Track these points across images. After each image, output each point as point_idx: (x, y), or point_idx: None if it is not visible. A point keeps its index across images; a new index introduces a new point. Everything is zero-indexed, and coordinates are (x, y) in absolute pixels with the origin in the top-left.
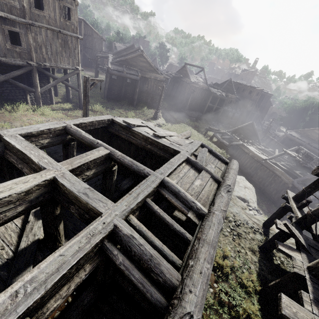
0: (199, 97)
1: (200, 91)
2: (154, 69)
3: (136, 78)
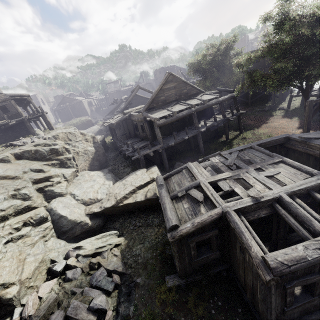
0: (119, 97)
1: (117, 94)
2: (74, 99)
3: (64, 107)
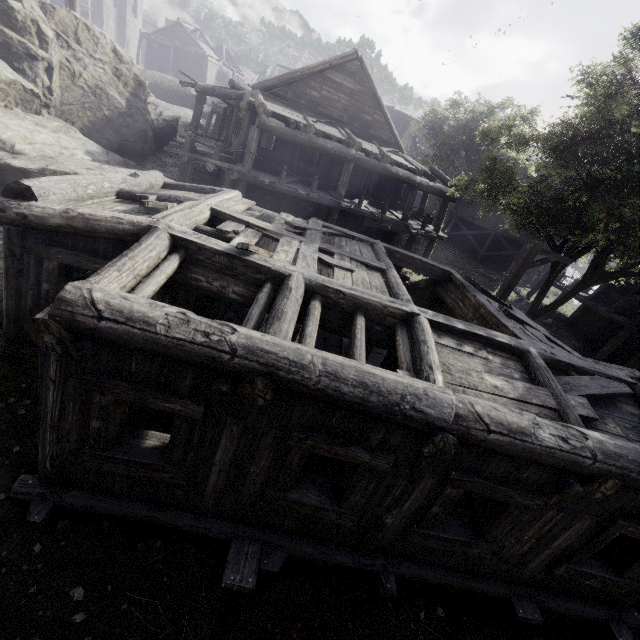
0: None
1: None
2: (195, 42)
3: (166, 44)
